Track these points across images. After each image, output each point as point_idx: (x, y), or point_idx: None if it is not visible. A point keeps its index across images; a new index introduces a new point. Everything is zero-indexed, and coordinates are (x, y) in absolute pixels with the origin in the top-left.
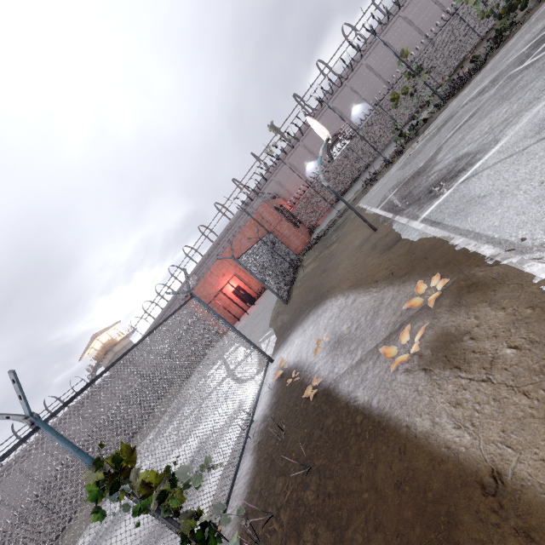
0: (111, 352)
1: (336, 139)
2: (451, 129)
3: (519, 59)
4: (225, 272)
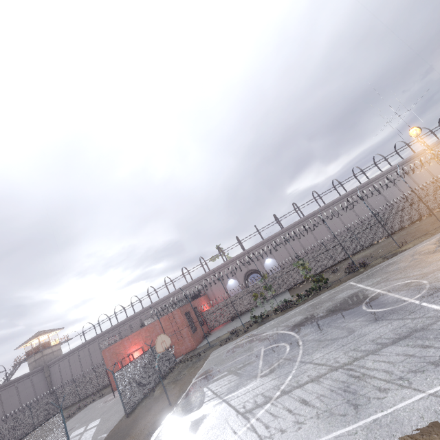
0: (41, 353)
1: (253, 271)
2: (238, 356)
3: (271, 339)
4: (137, 342)
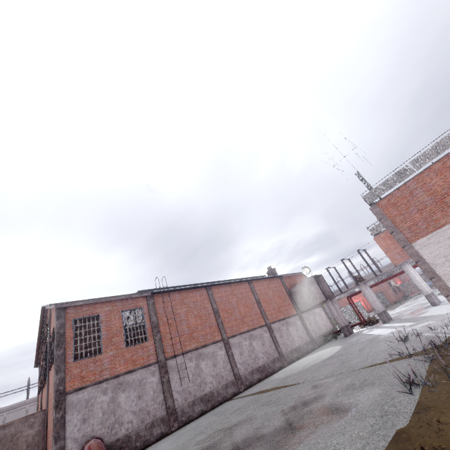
0: None
1: None
2: None
3: None
4: (358, 297)
